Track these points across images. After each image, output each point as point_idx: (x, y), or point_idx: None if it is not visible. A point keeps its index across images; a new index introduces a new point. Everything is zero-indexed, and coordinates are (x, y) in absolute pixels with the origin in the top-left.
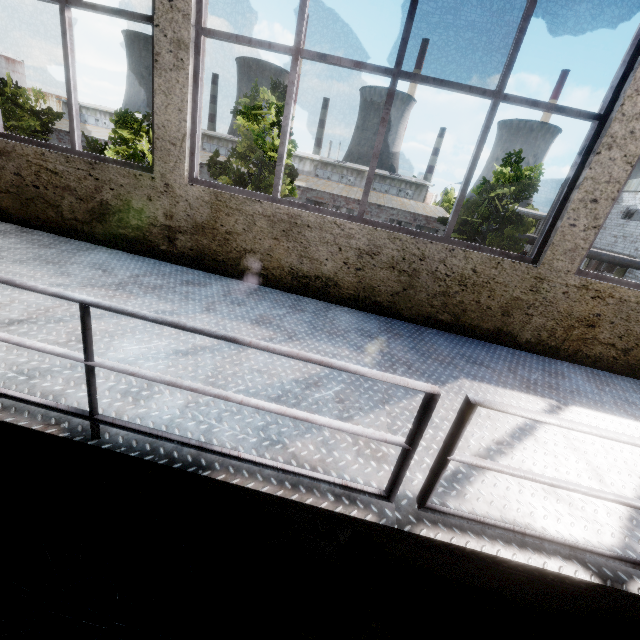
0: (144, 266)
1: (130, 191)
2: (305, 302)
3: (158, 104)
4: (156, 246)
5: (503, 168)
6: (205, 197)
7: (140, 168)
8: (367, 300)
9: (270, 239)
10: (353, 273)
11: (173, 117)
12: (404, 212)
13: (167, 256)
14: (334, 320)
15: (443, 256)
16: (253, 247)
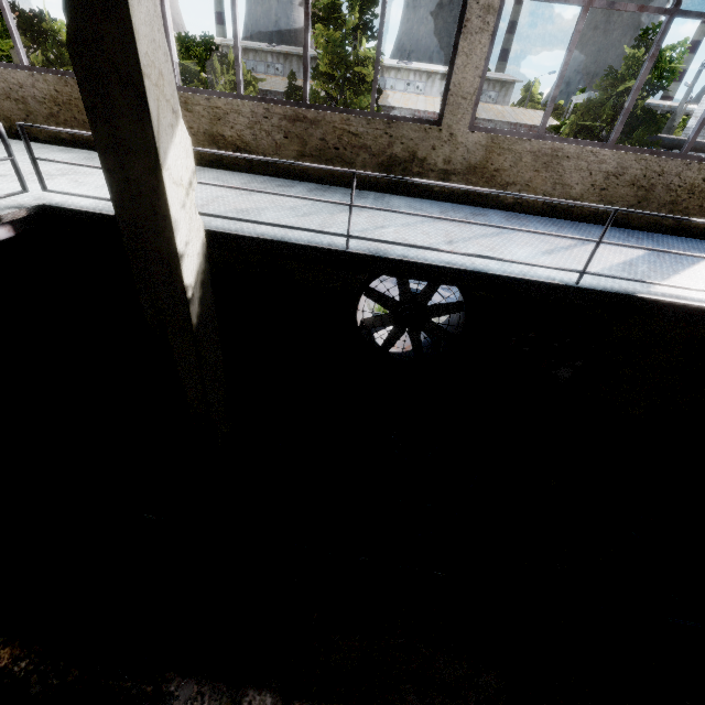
0: (432, 205)
1: (418, 143)
2: (556, 221)
3: (458, 65)
4: (430, 188)
5: (636, 50)
6: (482, 142)
7: (427, 122)
8: (604, 215)
9: (531, 172)
10: (597, 193)
11: (469, 75)
12: (503, 124)
13: (438, 196)
14: (590, 232)
15: (679, 170)
16: (515, 180)
